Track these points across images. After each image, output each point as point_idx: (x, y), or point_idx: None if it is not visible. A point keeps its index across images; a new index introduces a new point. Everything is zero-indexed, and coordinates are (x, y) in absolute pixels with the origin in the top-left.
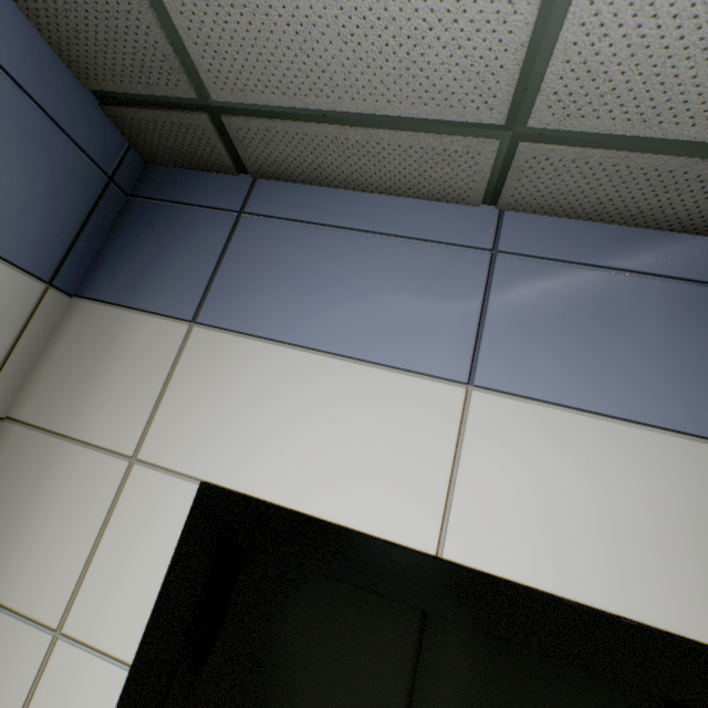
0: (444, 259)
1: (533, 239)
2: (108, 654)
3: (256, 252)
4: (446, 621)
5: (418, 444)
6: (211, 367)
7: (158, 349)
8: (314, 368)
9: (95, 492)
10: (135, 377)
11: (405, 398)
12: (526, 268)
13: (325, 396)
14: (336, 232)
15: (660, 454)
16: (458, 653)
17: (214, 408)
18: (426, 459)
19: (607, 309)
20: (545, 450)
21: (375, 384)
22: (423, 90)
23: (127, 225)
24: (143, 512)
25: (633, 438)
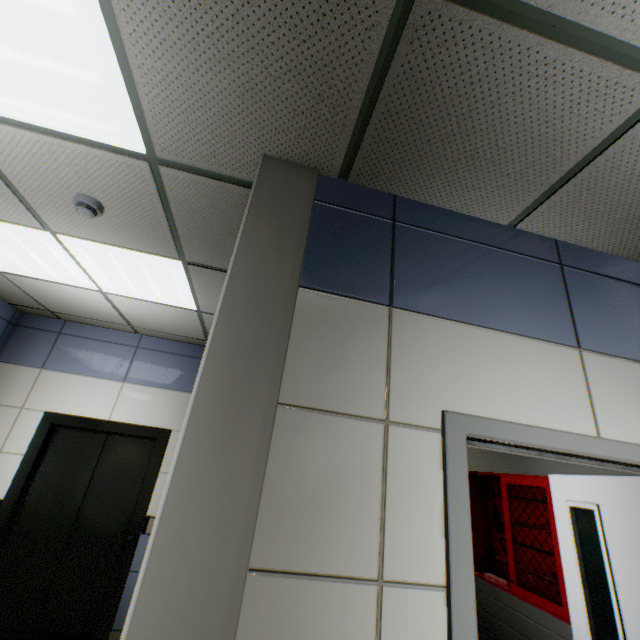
0: (124, 349)
1: (149, 343)
2: (18, 453)
3: (65, 346)
4: (113, 436)
5: (109, 396)
6: (49, 381)
7: (30, 377)
8: (82, 380)
9: (10, 418)
10: (22, 385)
11: (107, 386)
12: (145, 351)
13: (85, 387)
14: (93, 340)
15: (164, 394)
16: (115, 442)
17: (50, 392)
18: (110, 400)
19: (162, 362)
20: (140, 395)
21: (99, 383)
22: (108, 319)
23: (16, 336)
24: (27, 421)
25: (160, 391)
